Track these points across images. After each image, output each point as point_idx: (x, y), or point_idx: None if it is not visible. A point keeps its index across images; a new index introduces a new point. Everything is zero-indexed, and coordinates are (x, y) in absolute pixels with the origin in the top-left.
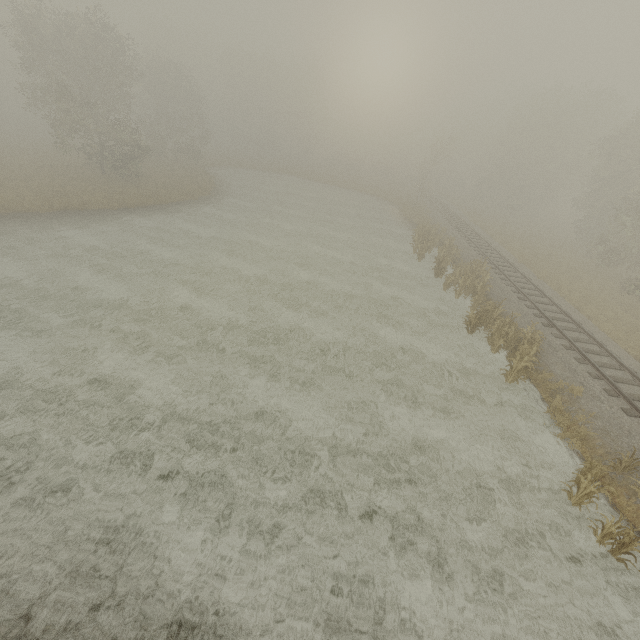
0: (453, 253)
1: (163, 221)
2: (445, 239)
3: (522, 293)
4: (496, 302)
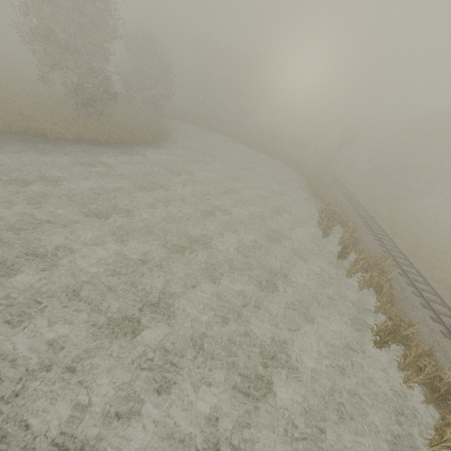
0: (354, 236)
1: (106, 158)
2: (346, 218)
3: (424, 298)
4: (400, 305)
